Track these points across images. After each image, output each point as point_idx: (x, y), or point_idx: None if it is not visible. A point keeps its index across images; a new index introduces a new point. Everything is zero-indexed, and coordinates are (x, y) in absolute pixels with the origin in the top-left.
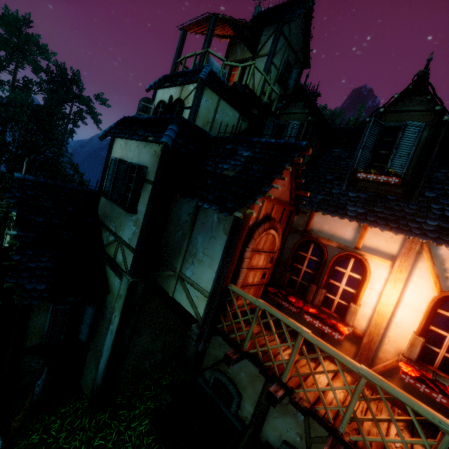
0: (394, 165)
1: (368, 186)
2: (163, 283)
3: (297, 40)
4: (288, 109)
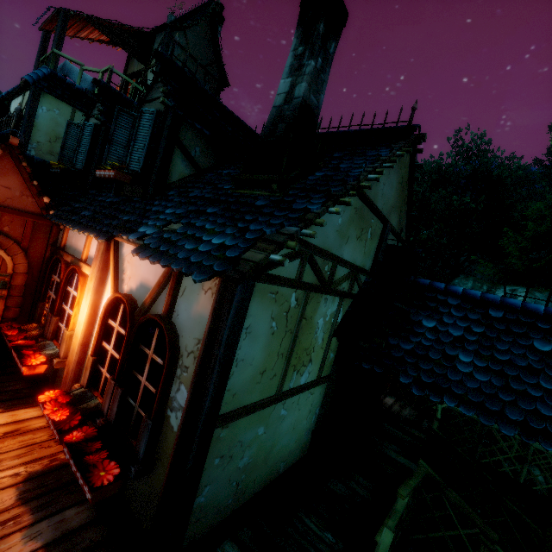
0: (133, 159)
1: (129, 190)
2: None
3: (203, 51)
4: (95, 111)
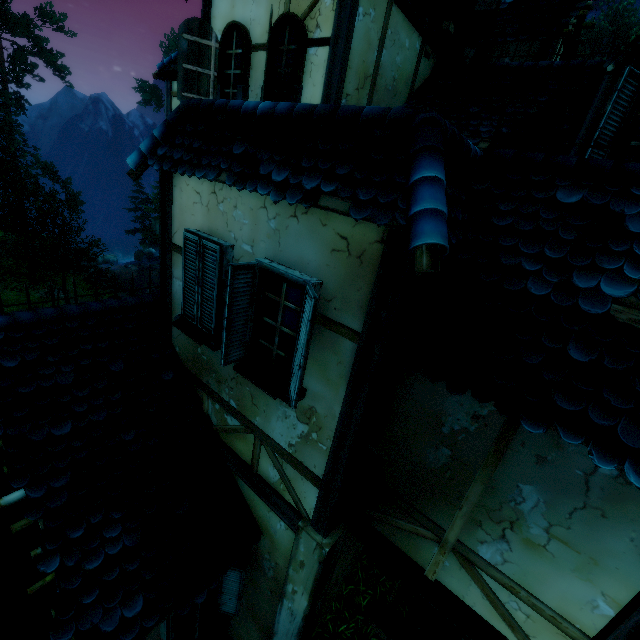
0: None
1: None
2: (395, 538)
3: None
4: None
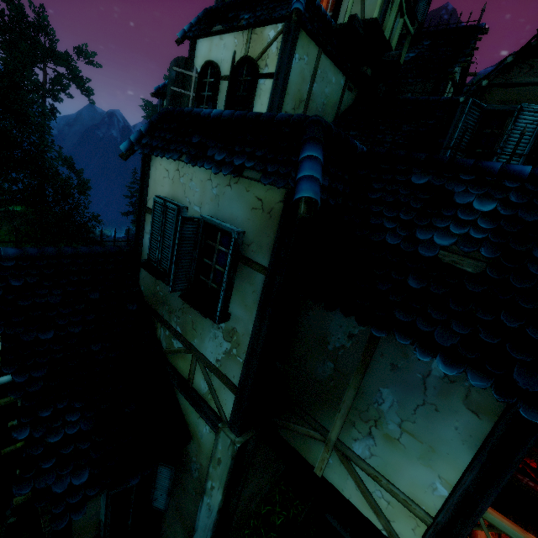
0: None
1: None
2: (294, 442)
3: None
4: (510, 75)
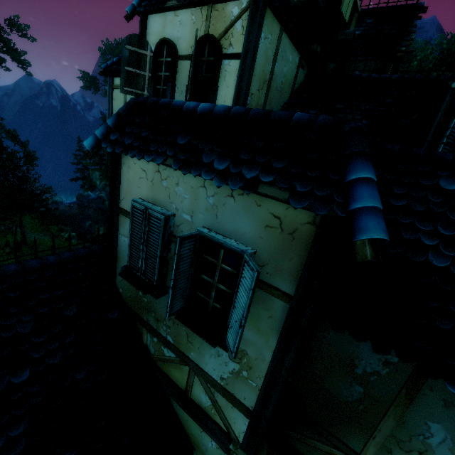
0: None
1: None
2: None
3: None
4: None
